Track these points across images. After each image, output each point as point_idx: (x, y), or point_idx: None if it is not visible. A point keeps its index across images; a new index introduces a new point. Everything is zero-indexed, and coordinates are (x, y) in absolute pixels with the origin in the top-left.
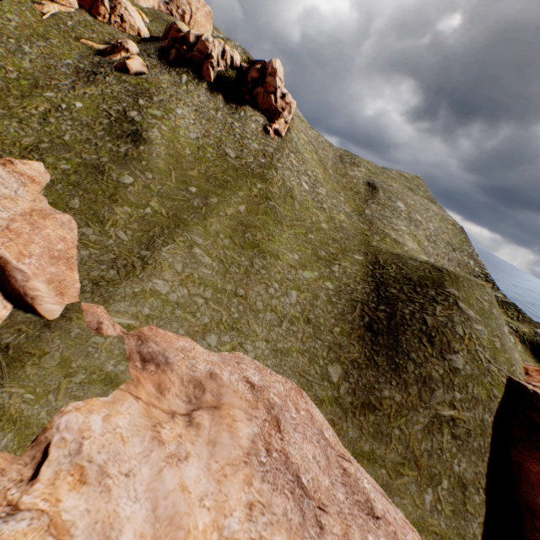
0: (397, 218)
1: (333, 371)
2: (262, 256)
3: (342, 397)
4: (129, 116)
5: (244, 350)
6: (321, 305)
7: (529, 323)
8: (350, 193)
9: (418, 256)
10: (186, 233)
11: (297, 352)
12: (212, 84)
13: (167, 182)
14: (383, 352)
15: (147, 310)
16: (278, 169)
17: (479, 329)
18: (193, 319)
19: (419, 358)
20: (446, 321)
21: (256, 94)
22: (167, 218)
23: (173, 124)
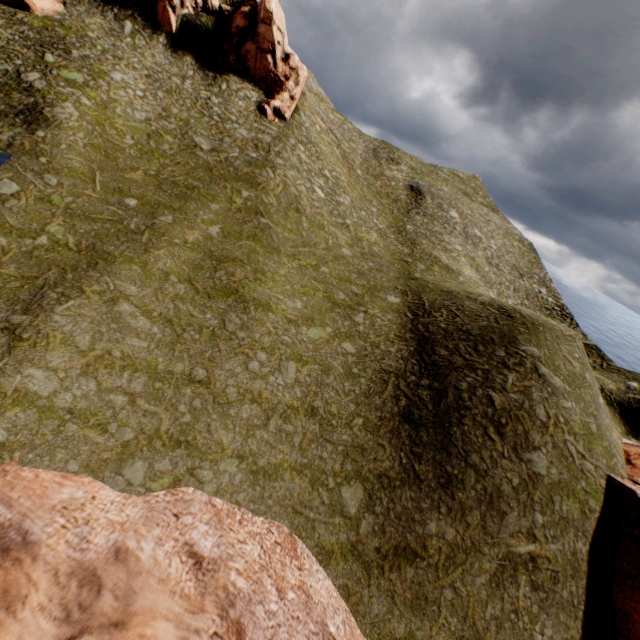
0: (450, 234)
1: (350, 496)
2: (242, 309)
3: (363, 542)
4: (25, 80)
5: (196, 482)
6: (335, 381)
7: (618, 373)
8: (386, 201)
9: (477, 289)
10: (108, 277)
11: (292, 469)
12: (174, 36)
13: (85, 191)
14: (428, 456)
15: (1, 433)
16: (278, 167)
17: (568, 407)
18: (102, 437)
19: (483, 462)
20: (522, 400)
21: (244, 53)
22: (76, 253)
23: (104, 96)
